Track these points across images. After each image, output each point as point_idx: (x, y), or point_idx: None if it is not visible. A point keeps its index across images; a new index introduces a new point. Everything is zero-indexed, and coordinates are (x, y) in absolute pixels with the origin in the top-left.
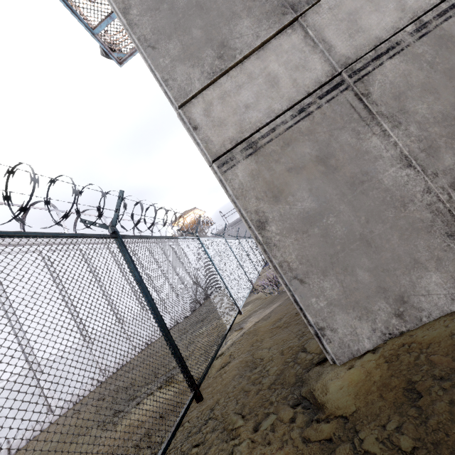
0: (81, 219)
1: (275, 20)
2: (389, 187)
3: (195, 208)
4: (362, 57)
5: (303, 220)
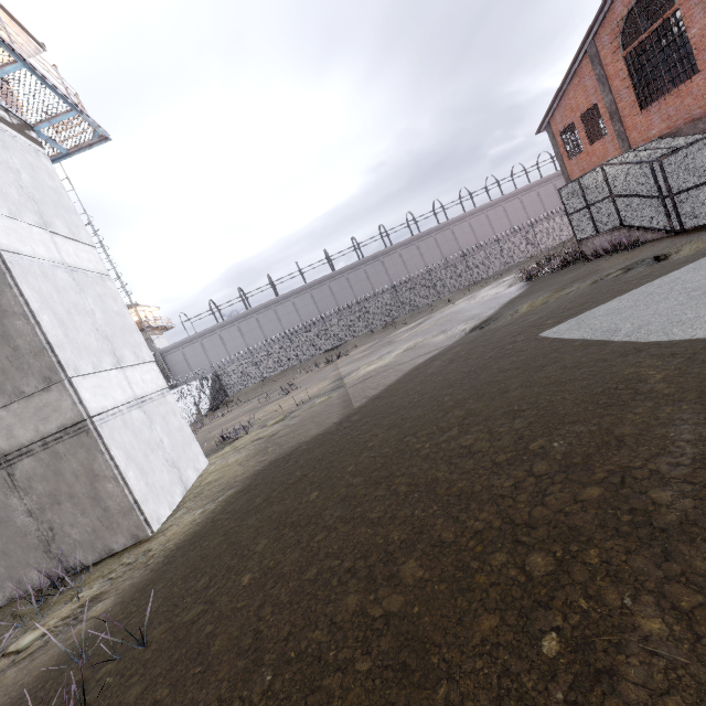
0: None
1: None
2: (20, 526)
3: (138, 305)
4: (13, 453)
5: None
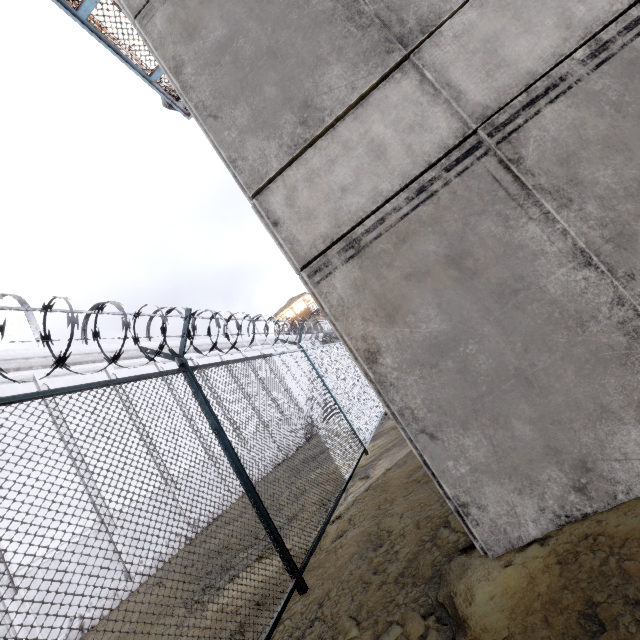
0: (141, 348)
1: (377, 63)
2: (558, 297)
3: (306, 293)
4: (507, 105)
5: (431, 349)
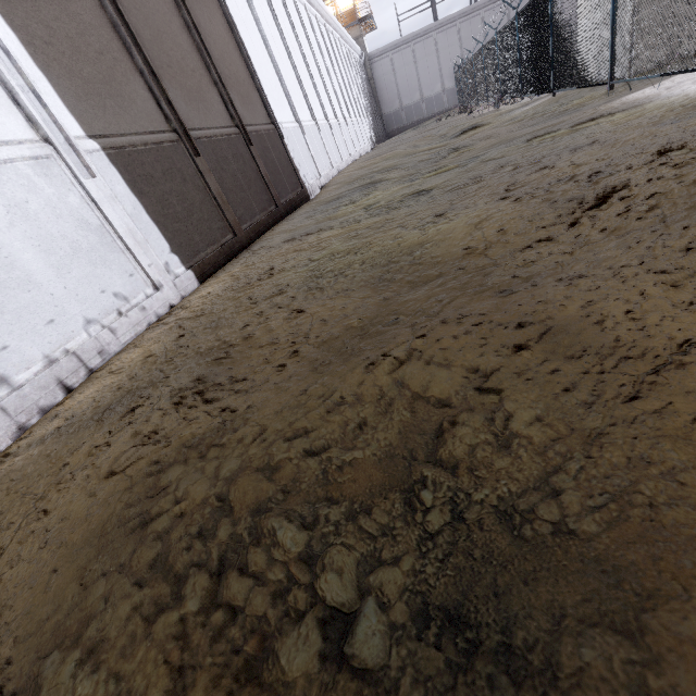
0: None
1: None
2: None
3: None
4: None
5: None
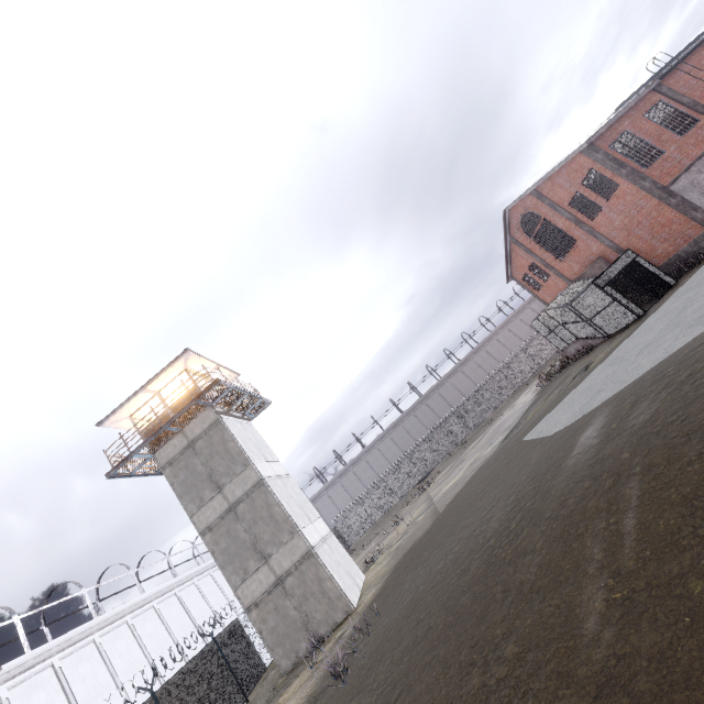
0: (200, 634)
1: (260, 562)
2: (292, 617)
3: None
4: (283, 575)
5: (272, 629)
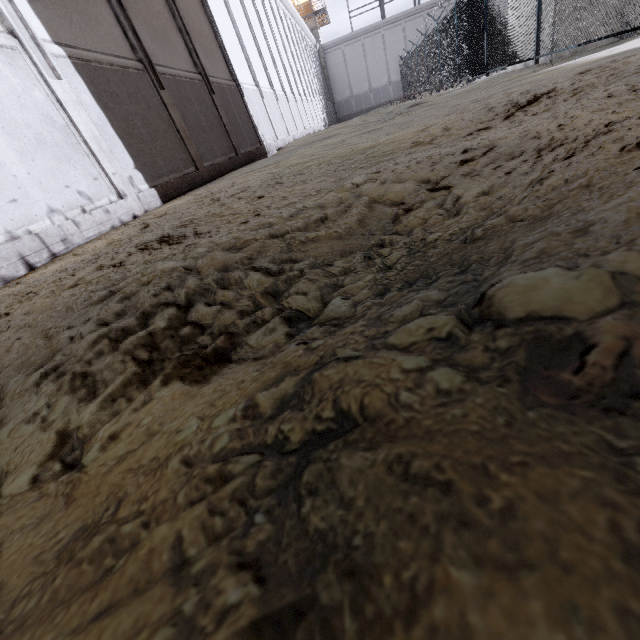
0: None
1: None
2: None
3: None
4: None
5: None
